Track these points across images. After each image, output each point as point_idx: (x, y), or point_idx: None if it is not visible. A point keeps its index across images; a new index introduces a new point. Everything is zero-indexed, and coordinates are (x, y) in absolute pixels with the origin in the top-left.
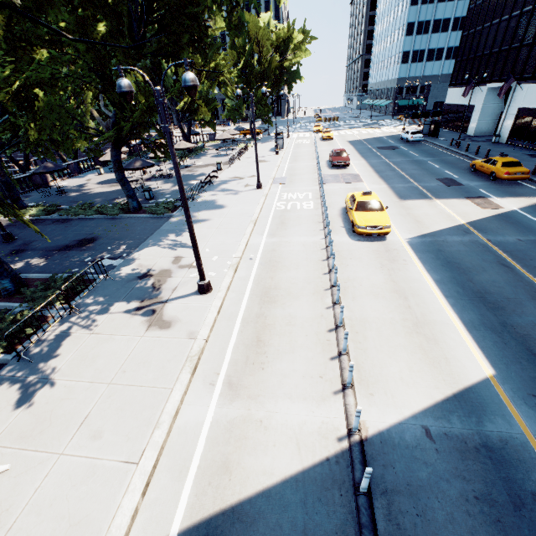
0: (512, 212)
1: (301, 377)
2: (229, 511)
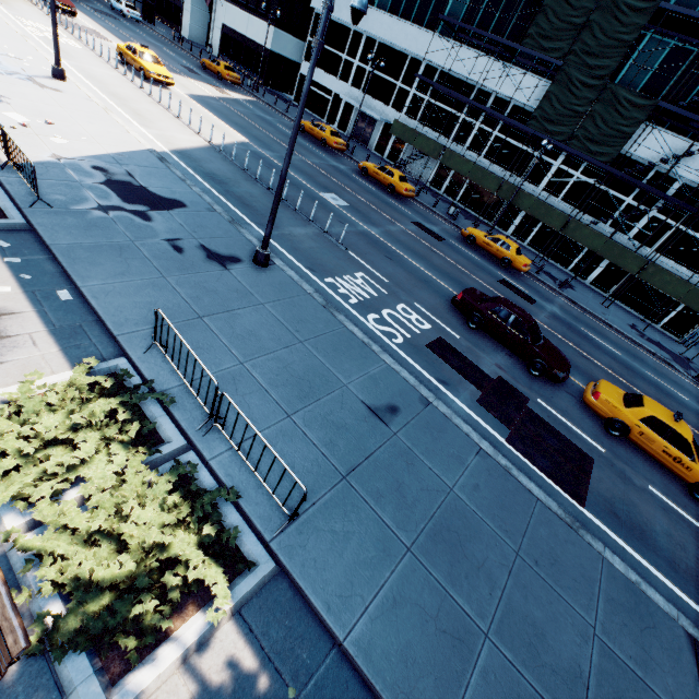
0: (238, 100)
1: (176, 129)
2: (182, 150)
